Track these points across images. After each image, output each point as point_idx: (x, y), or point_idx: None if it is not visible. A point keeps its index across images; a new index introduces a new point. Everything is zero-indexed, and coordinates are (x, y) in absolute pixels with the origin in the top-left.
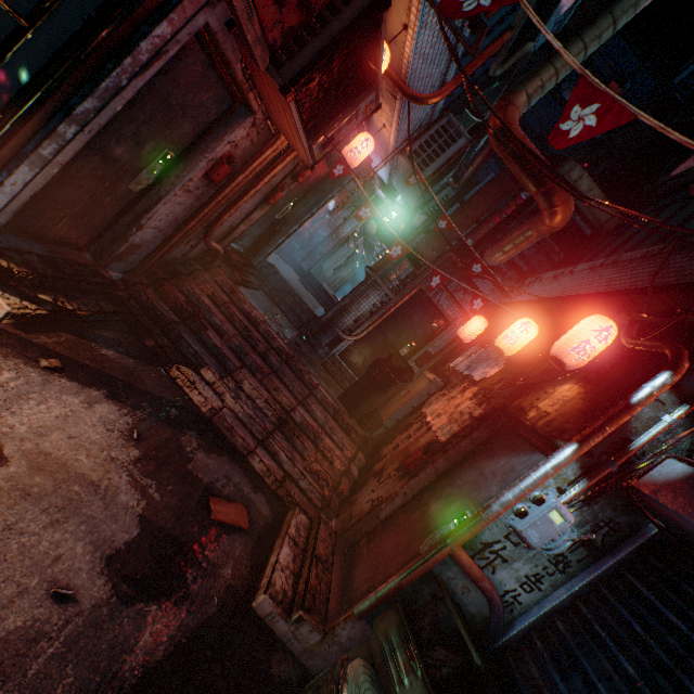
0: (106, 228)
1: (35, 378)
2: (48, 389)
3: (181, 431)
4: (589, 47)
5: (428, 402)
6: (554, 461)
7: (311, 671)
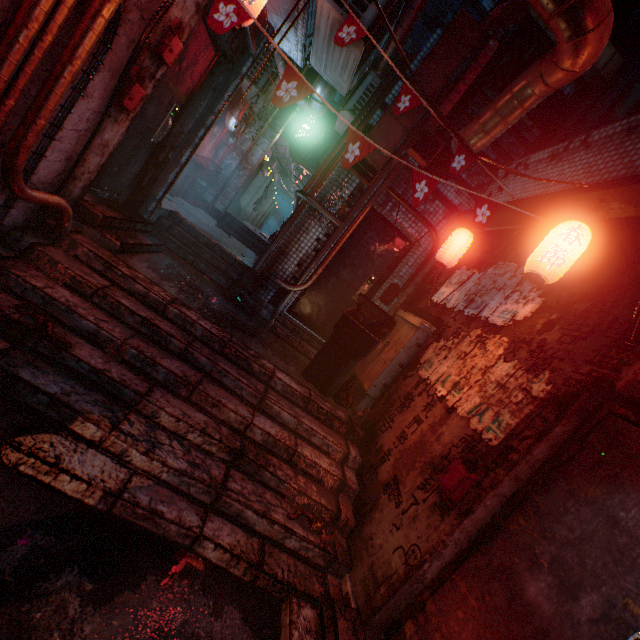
0: None
1: None
2: None
3: (33, 596)
4: None
5: (426, 361)
6: None
7: None
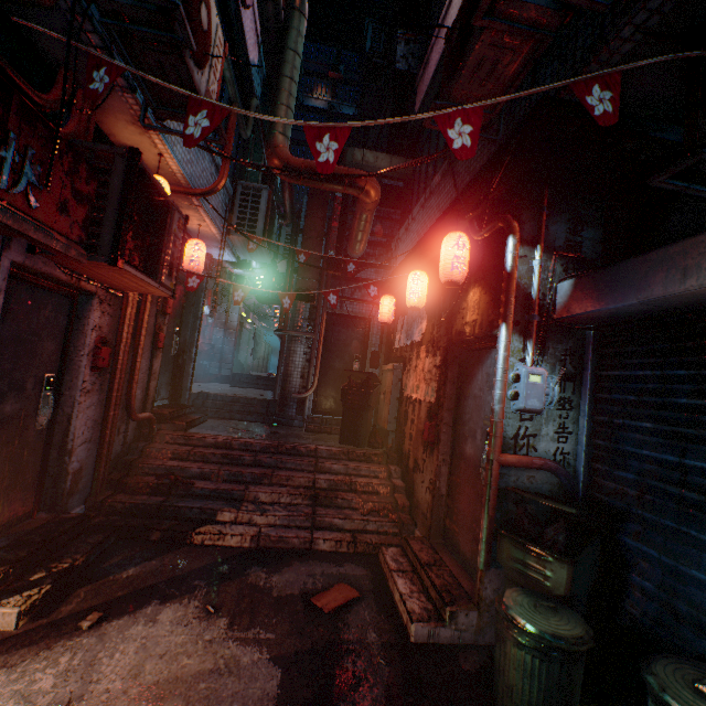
0: (41, 478)
1: (89, 642)
2: (108, 640)
3: (244, 575)
4: (293, 77)
5: (404, 385)
6: (501, 345)
7: (494, 644)
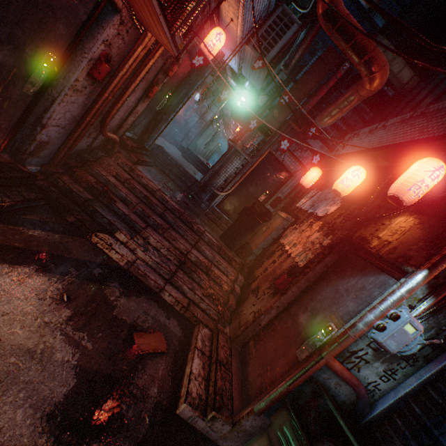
0: (14, 130)
1: None
2: None
3: (105, 284)
4: None
5: (285, 235)
6: (408, 286)
7: None
